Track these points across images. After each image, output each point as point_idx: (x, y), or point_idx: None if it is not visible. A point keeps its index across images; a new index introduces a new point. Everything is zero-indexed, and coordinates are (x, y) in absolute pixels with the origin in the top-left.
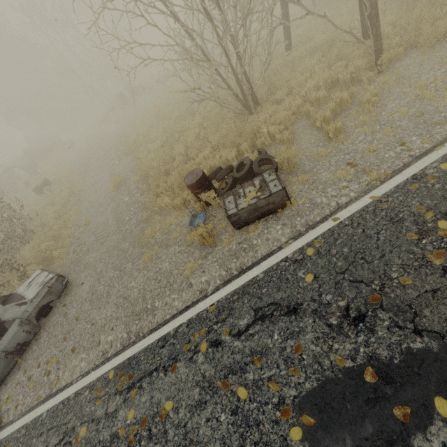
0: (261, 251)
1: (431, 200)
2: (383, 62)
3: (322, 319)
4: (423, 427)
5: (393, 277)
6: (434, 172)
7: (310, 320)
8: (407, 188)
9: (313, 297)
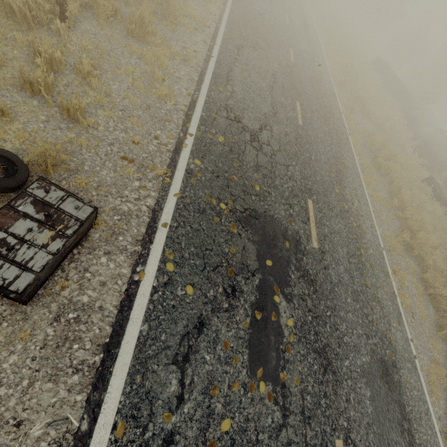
0: (110, 302)
1: (208, 190)
2: (71, 16)
3: (220, 311)
4: (279, 314)
5: (227, 252)
6: (195, 167)
7: (215, 319)
8: (190, 183)
9: (204, 302)
